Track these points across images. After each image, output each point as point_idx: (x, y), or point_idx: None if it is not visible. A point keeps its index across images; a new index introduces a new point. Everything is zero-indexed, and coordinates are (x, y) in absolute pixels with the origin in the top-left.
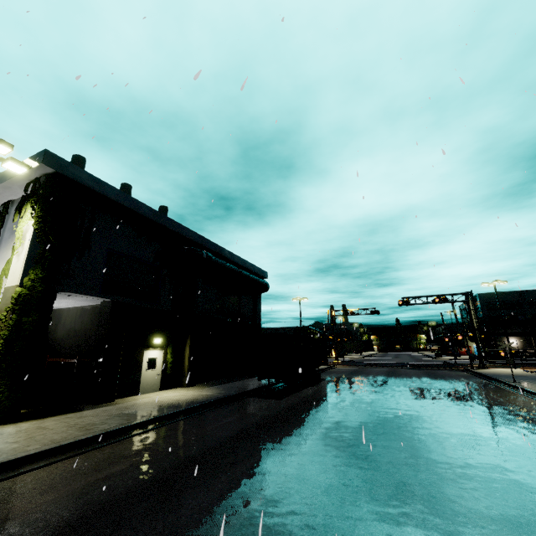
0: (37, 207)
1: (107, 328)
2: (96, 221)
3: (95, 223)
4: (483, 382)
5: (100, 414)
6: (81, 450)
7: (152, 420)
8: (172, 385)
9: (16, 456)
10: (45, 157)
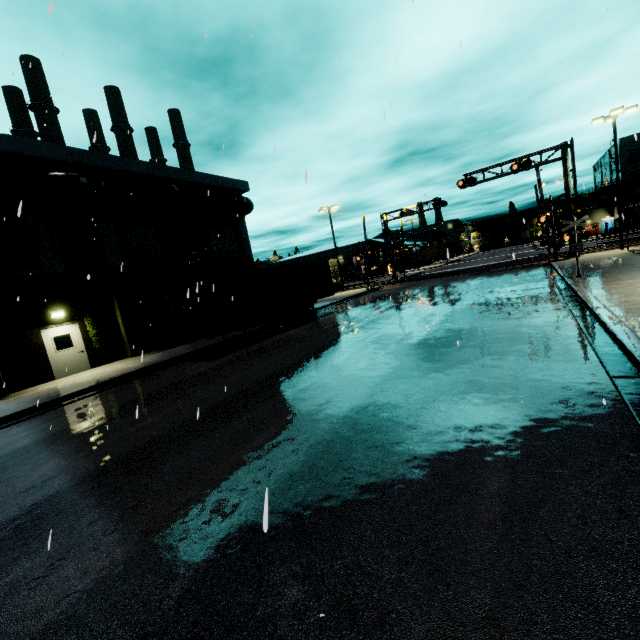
0: None
1: None
2: None
3: None
4: (541, 282)
5: None
6: None
7: None
8: (112, 359)
9: None
10: None
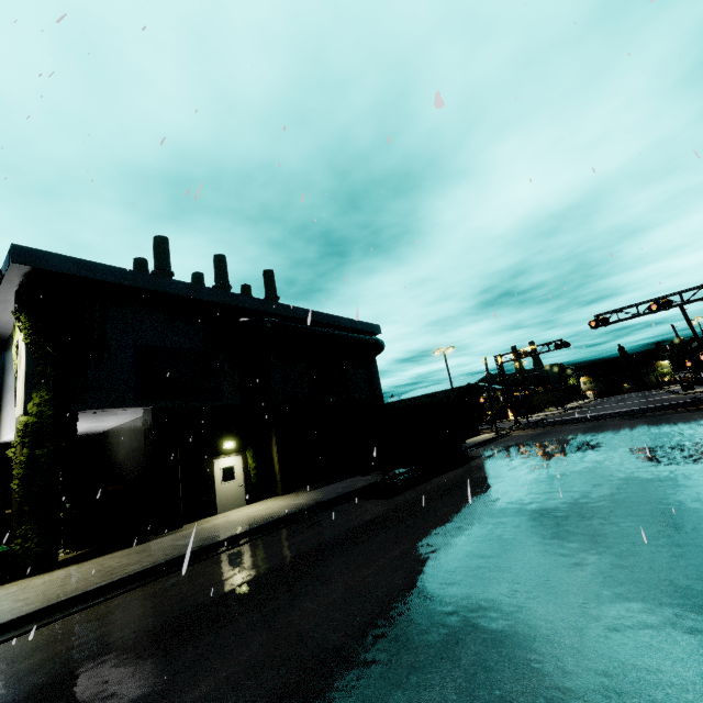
0: (23, 317)
1: (153, 443)
2: (111, 315)
3: (109, 318)
4: None
5: (148, 548)
6: (87, 604)
7: (197, 552)
8: (264, 496)
9: (1, 621)
10: (14, 253)
